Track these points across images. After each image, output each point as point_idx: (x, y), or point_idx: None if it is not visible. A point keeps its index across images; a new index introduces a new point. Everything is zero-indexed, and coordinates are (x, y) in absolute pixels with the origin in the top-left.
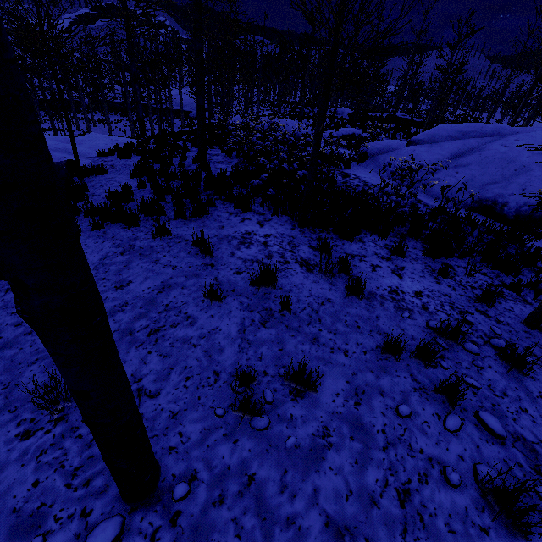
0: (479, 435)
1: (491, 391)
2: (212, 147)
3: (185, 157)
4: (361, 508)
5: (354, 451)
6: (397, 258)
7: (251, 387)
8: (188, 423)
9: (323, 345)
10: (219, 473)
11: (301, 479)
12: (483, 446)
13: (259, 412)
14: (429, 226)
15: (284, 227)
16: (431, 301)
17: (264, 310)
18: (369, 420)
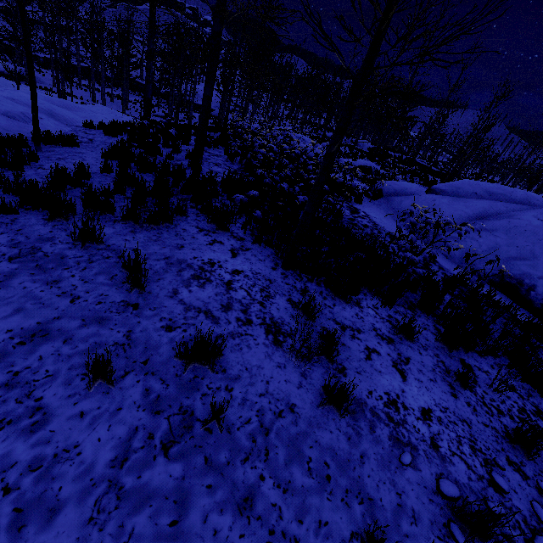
0: None
1: None
2: (215, 147)
3: (180, 149)
4: None
5: None
6: (402, 341)
7: None
8: None
9: (258, 519)
10: None
11: None
12: None
13: None
14: (444, 298)
15: (264, 264)
16: (444, 432)
17: (180, 413)
18: None
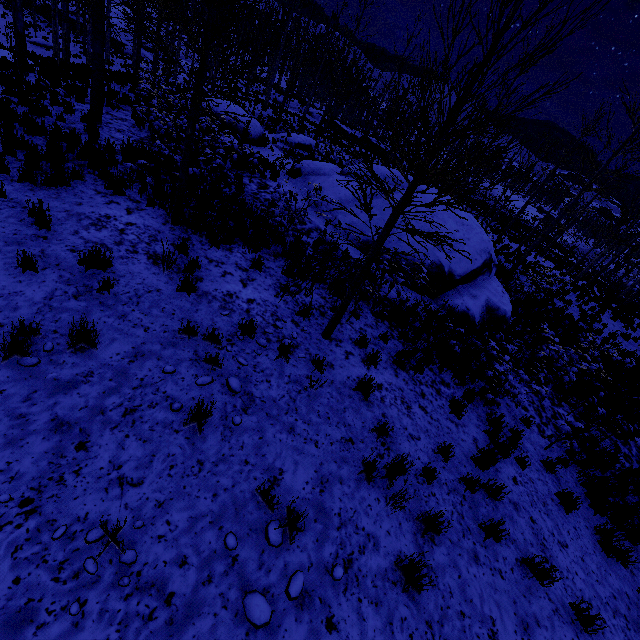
0: (220, 389)
1: (254, 368)
2: (120, 108)
3: (74, 109)
4: (89, 415)
5: (107, 387)
6: (255, 271)
7: (29, 336)
8: None
9: (129, 321)
10: None
11: (47, 397)
12: (217, 395)
13: (28, 352)
14: (307, 252)
15: (156, 220)
16: (258, 308)
17: (84, 286)
18: (135, 372)
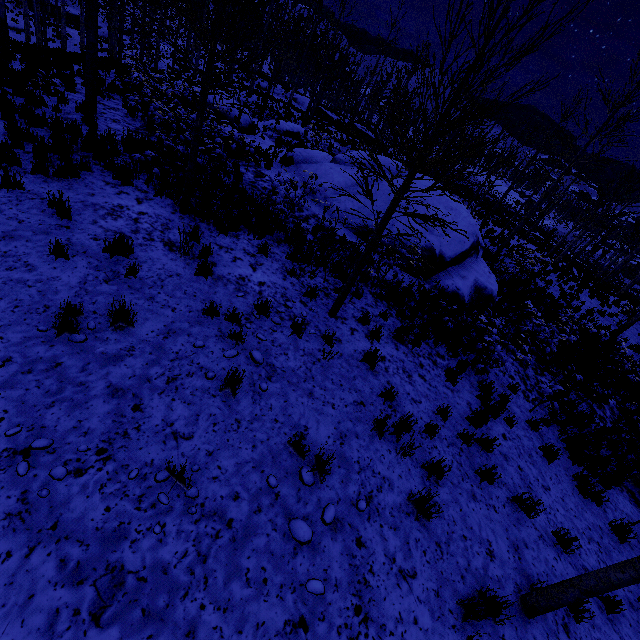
0: (245, 361)
1: (272, 343)
2: (111, 97)
3: (67, 99)
4: (138, 382)
5: (149, 359)
6: (262, 257)
7: (75, 316)
8: (10, 333)
9: (157, 302)
10: (32, 360)
11: (99, 368)
12: (244, 366)
13: (77, 330)
14: (307, 238)
15: (165, 209)
16: (268, 290)
17: (112, 272)
18: (170, 346)
